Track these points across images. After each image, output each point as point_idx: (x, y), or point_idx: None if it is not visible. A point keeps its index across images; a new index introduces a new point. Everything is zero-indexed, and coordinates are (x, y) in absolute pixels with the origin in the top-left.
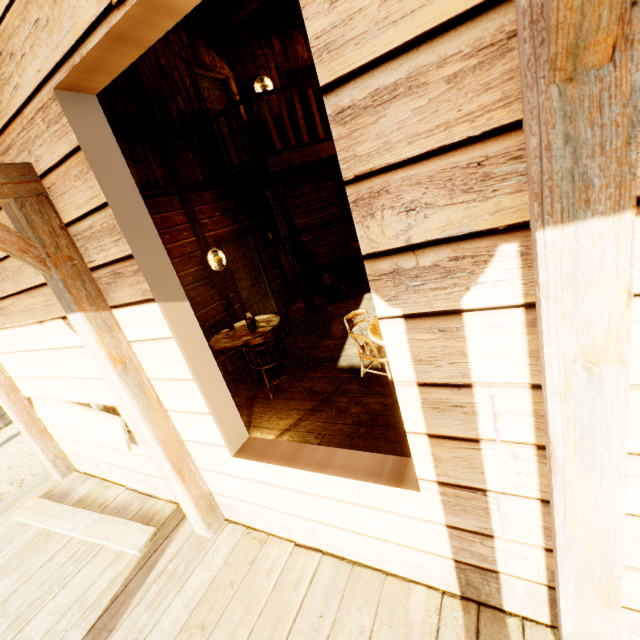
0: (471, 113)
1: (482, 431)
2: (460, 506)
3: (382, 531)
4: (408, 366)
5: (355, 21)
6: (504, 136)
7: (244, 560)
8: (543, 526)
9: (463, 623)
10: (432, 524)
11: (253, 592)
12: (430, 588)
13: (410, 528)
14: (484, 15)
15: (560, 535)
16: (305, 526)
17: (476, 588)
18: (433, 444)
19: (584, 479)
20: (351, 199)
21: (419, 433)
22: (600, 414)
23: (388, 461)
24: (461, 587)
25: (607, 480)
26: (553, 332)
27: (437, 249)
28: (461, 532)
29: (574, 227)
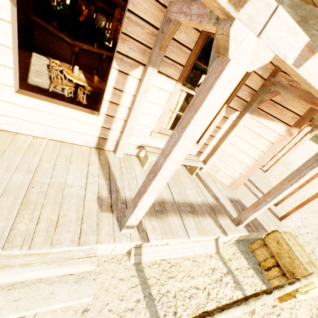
0: (147, 41)
1: (121, 103)
2: (107, 121)
3: (80, 129)
4: (113, 82)
5: (140, 6)
6: (149, 49)
7: (7, 139)
8: (122, 126)
9: (96, 151)
10: (98, 126)
11: (19, 146)
12: (87, 146)
13: (90, 128)
14: (155, 28)
15: (128, 122)
16: (44, 128)
17: (100, 144)
18: (109, 104)
19: (136, 111)
20: (121, 36)
21: (107, 100)
22: (143, 100)
23: (88, 110)
24: (96, 145)
25: (139, 112)
26: (143, 84)
27: (131, 60)
28: (104, 128)
29: (152, 69)
